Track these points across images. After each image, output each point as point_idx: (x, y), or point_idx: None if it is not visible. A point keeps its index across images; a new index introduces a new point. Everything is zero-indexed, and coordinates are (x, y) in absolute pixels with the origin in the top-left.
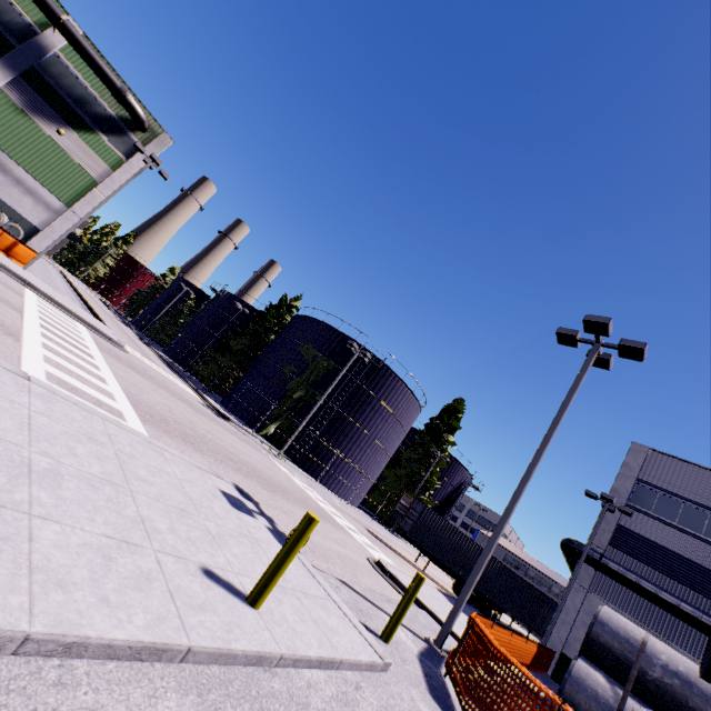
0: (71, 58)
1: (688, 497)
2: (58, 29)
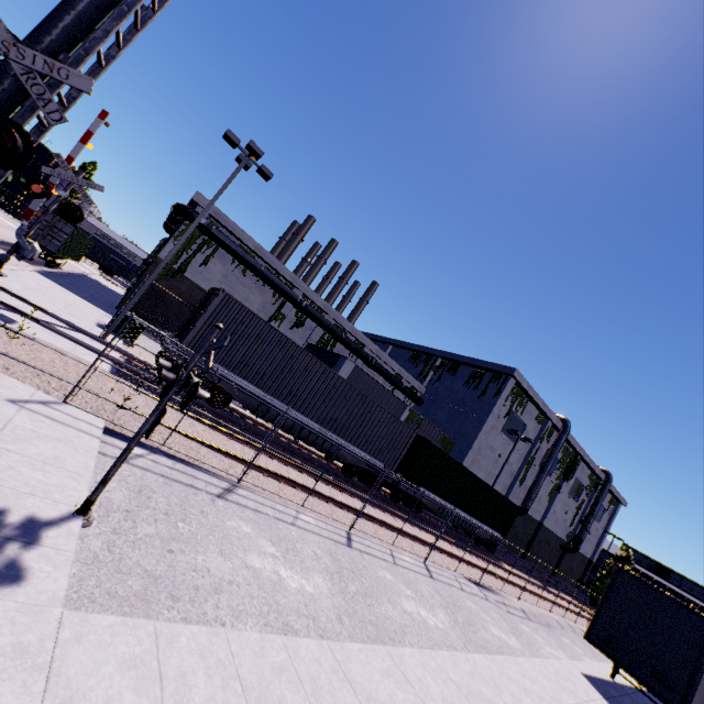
0: None
1: None
2: None
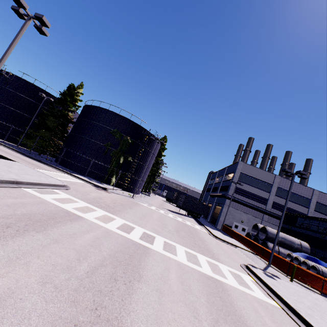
0: None
1: (251, 176)
2: None
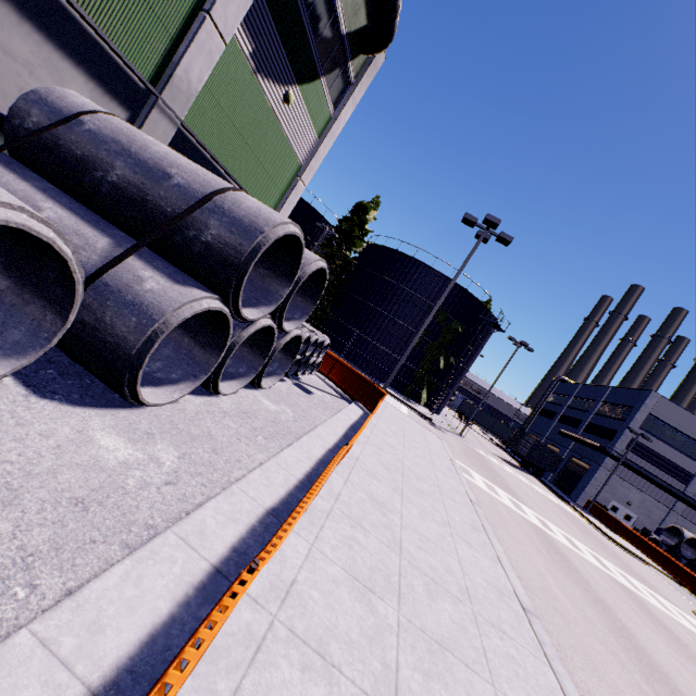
0: None
1: (670, 424)
2: None
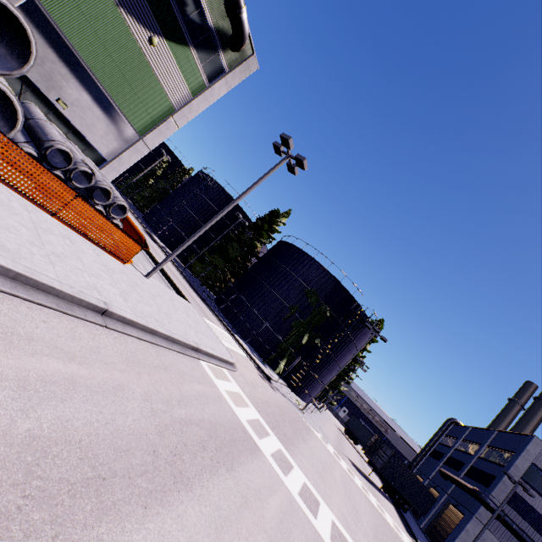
0: None
1: None
2: None
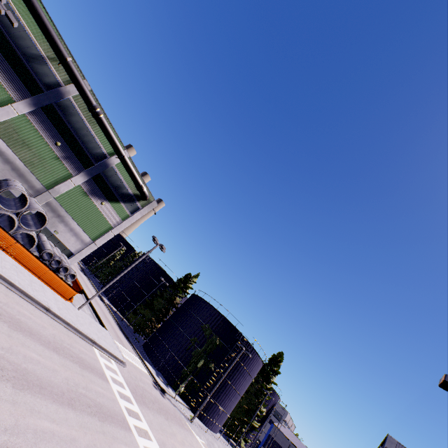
0: (120, 167)
1: None
2: (120, 159)
